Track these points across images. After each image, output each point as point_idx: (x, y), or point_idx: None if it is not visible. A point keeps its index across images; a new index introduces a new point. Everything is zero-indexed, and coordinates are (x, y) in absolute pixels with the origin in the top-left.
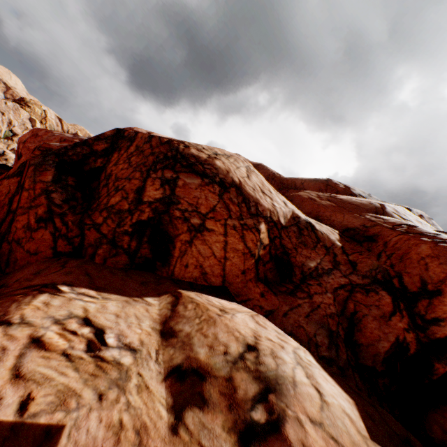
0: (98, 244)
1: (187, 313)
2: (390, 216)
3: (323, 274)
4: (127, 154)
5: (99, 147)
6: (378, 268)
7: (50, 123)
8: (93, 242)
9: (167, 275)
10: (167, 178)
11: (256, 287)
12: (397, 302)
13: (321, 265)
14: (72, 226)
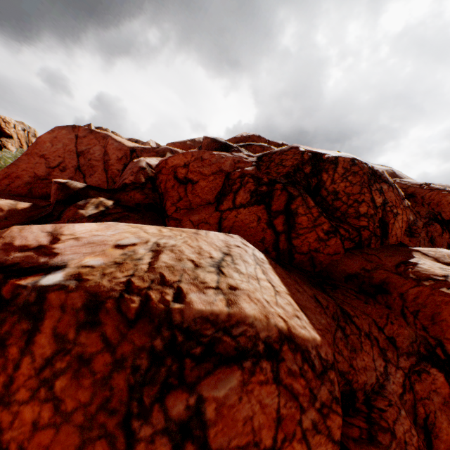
0: (370, 237)
1: (437, 256)
2: (400, 178)
3: (415, 222)
4: (339, 175)
5: (307, 170)
6: (429, 212)
7: None
8: (366, 237)
9: (386, 244)
10: (379, 189)
11: (406, 238)
12: (442, 226)
13: (413, 217)
14: (352, 231)
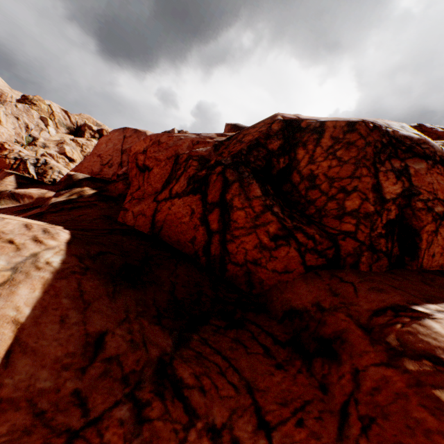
0: (358, 252)
1: None
2: None
3: None
4: (322, 149)
5: (273, 146)
6: None
7: (58, 118)
8: (350, 251)
9: (415, 268)
10: (398, 169)
11: None
12: None
13: None
14: (320, 239)
